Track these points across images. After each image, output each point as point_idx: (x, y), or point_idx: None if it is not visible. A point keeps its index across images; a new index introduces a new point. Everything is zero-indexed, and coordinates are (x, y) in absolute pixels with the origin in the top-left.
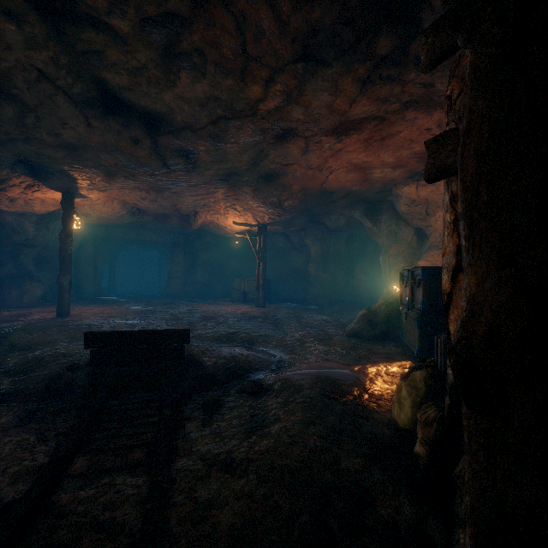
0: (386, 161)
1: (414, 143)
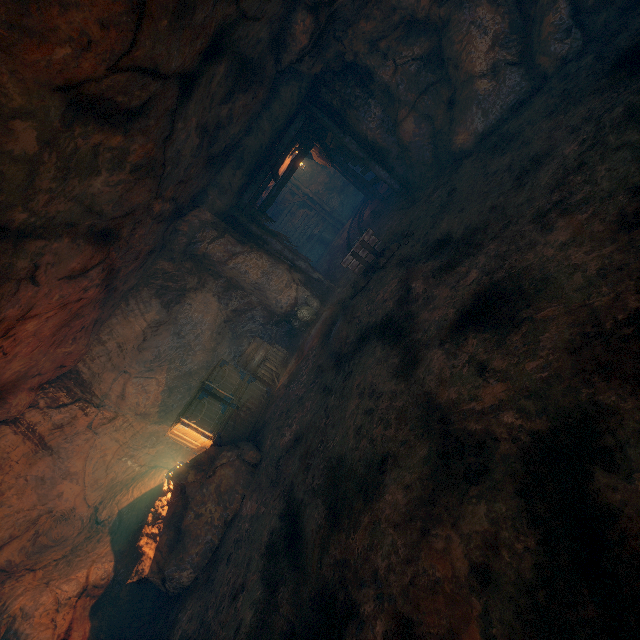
0: (4, 375)
1: (57, 345)
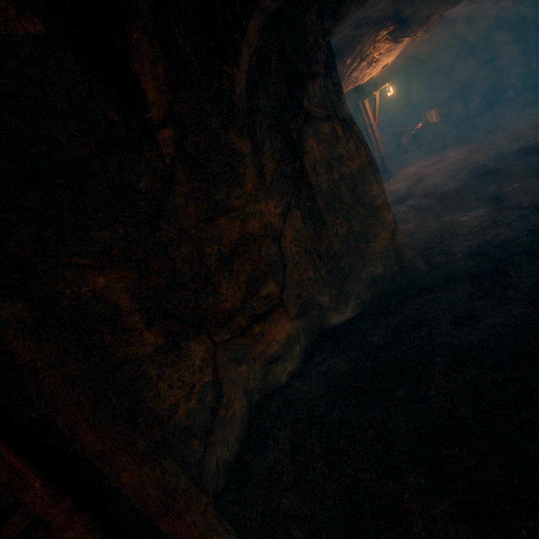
0: None
1: None
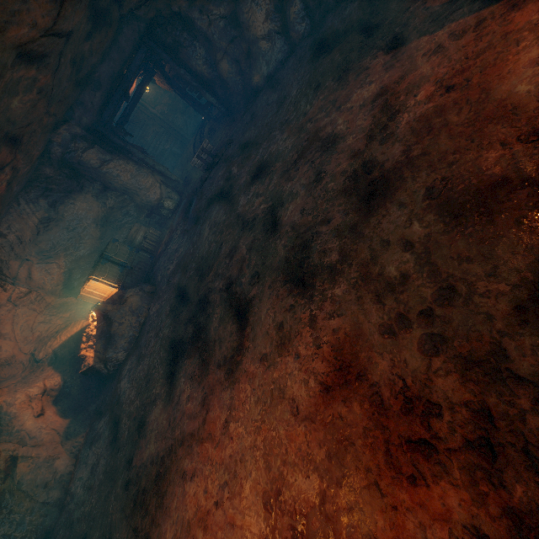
0: None
1: None
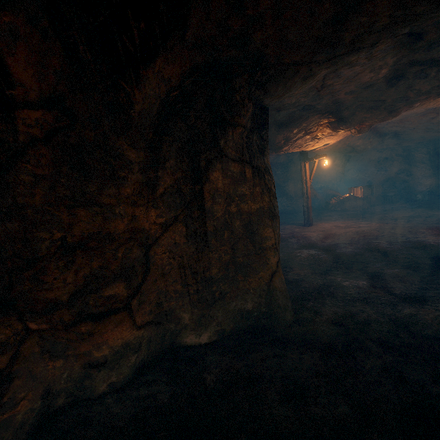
0: None
1: None
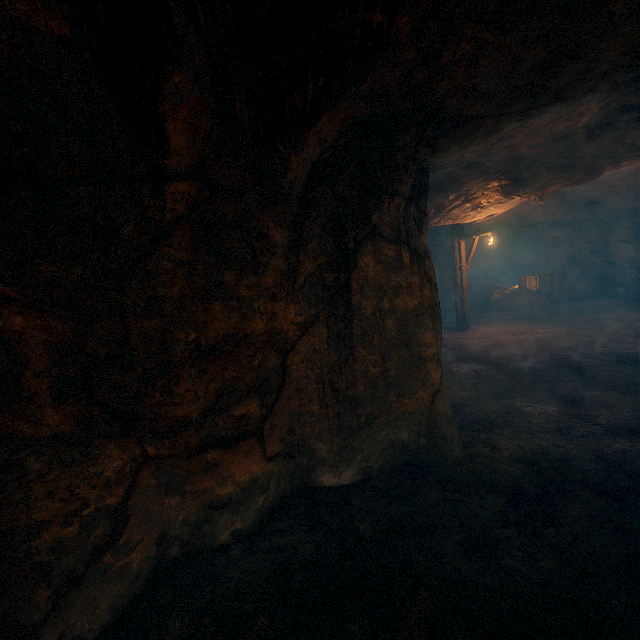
0: None
1: None
